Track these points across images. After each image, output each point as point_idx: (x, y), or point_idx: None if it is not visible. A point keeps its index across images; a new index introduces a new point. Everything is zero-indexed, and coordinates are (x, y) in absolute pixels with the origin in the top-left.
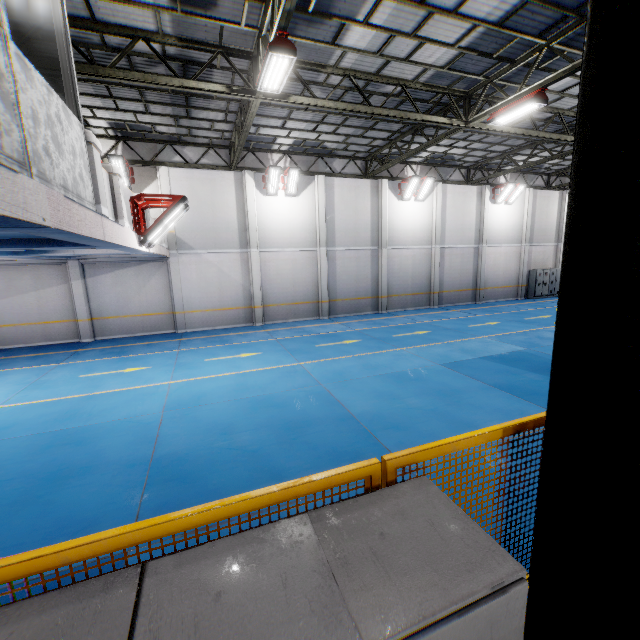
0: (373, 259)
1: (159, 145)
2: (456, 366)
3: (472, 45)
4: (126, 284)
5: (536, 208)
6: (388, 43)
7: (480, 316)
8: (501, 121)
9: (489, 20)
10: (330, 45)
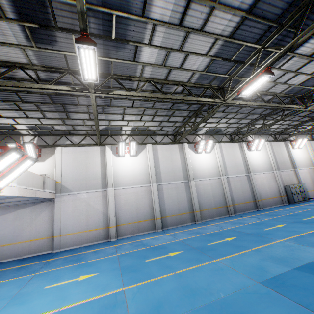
0: (186, 188)
1: (58, 136)
2: (278, 285)
3: (217, 54)
4: (23, 219)
5: (274, 151)
6: (167, 56)
7: (267, 220)
8: (246, 93)
9: (224, 34)
10: (133, 62)
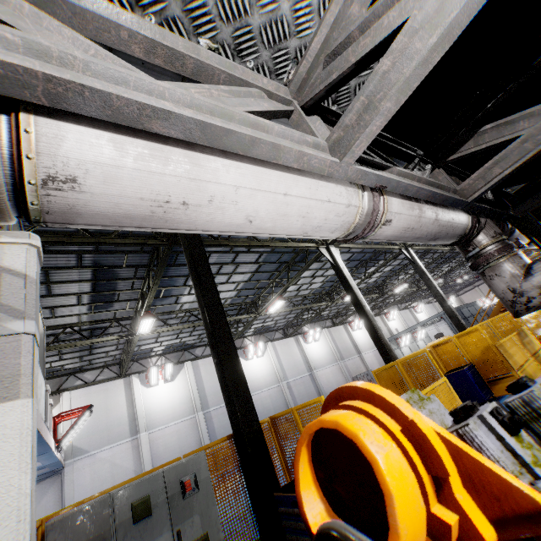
0: None
1: (64, 377)
2: None
3: (242, 288)
4: None
5: (334, 338)
6: None
7: None
8: (272, 310)
9: (243, 280)
10: (174, 304)
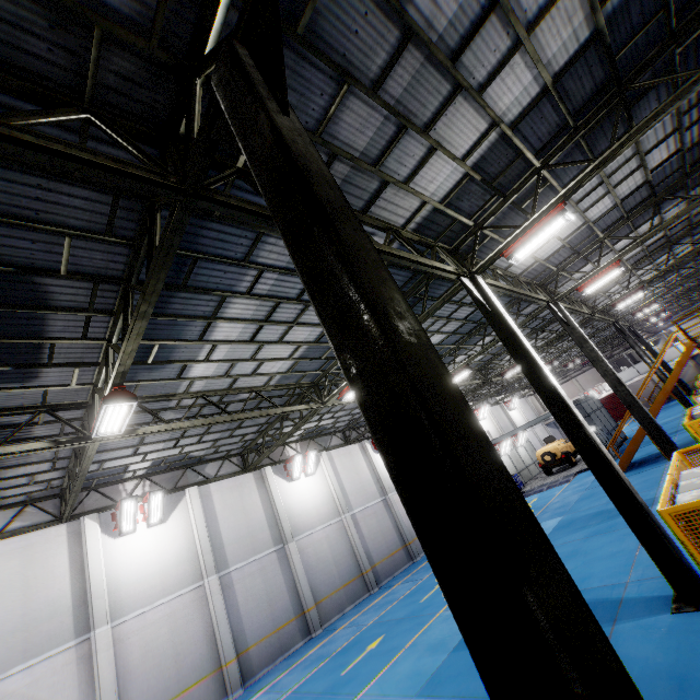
0: (282, 561)
1: None
2: (435, 684)
3: (303, 355)
4: None
5: None
6: (232, 367)
7: (425, 579)
8: (349, 396)
9: (308, 340)
10: (176, 379)
